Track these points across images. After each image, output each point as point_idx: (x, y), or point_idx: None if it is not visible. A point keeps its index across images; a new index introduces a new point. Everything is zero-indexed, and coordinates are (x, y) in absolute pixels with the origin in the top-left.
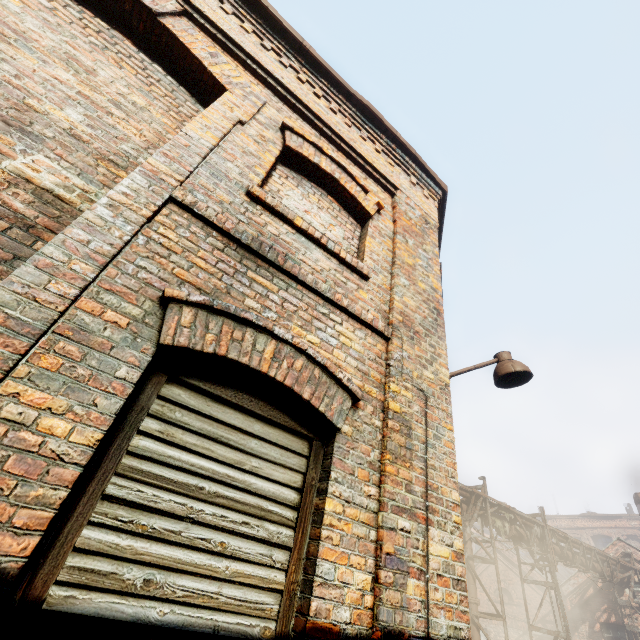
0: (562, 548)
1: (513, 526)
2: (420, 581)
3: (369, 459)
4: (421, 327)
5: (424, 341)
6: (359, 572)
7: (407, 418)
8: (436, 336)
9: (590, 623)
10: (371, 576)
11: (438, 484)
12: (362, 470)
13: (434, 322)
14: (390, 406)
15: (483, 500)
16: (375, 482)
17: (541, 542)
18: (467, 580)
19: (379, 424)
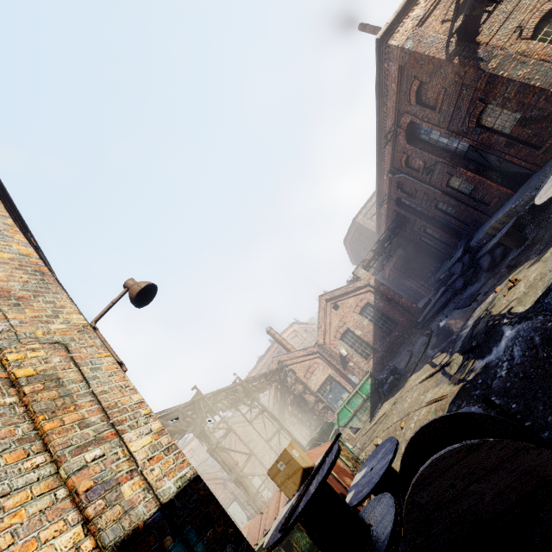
0: (256, 386)
1: (228, 399)
2: (134, 478)
3: (16, 437)
4: (25, 291)
5: (36, 302)
6: (61, 536)
7: (49, 373)
8: (50, 293)
9: (287, 409)
10: (80, 525)
11: (115, 401)
12: (11, 453)
13: (41, 282)
14: (18, 375)
15: (203, 400)
16: (39, 450)
17: (246, 393)
18: (224, 458)
19: (14, 399)
